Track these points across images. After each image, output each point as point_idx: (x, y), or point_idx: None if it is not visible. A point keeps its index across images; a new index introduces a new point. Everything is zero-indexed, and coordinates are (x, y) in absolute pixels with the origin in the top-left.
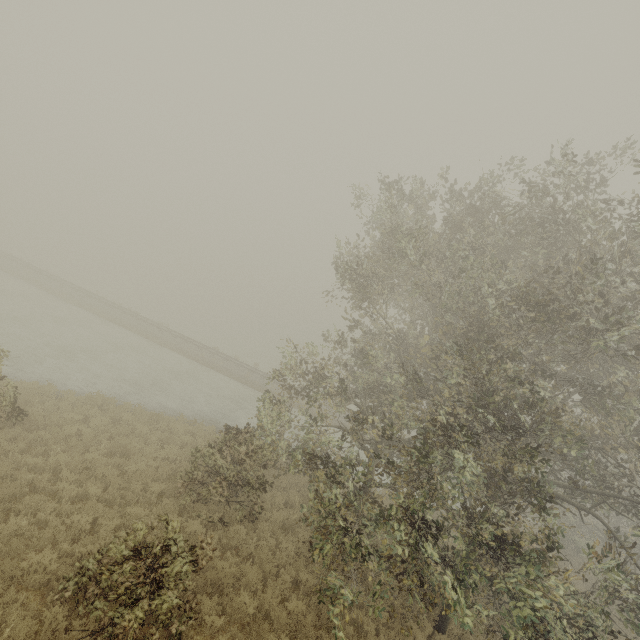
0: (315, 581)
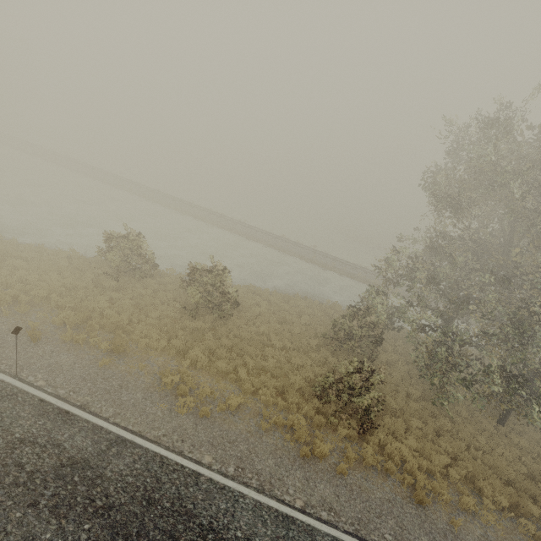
0: (419, 394)
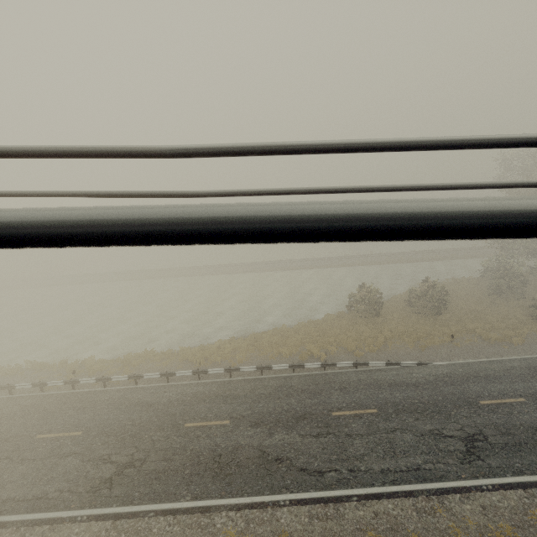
0: None
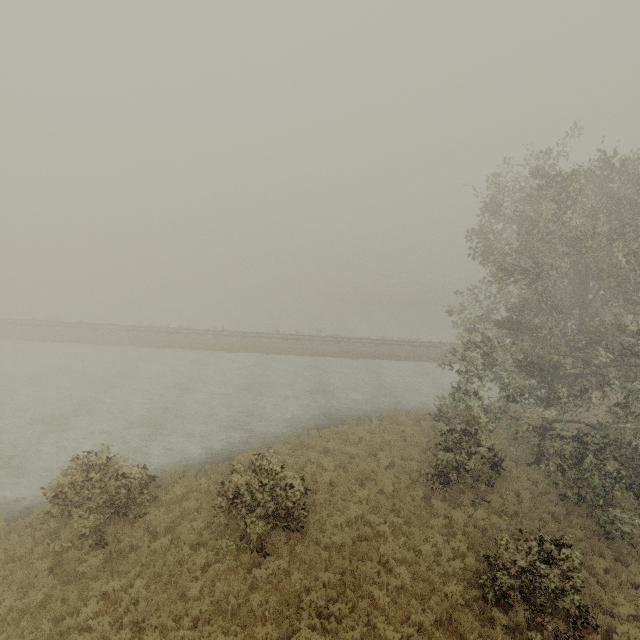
0: (564, 509)
